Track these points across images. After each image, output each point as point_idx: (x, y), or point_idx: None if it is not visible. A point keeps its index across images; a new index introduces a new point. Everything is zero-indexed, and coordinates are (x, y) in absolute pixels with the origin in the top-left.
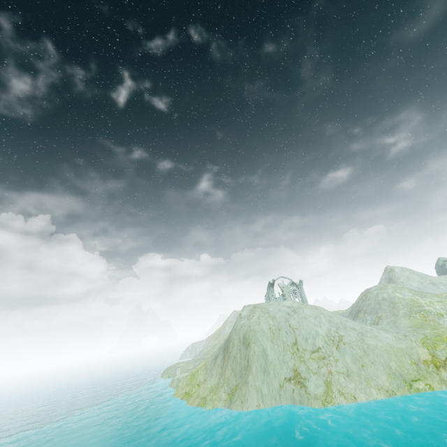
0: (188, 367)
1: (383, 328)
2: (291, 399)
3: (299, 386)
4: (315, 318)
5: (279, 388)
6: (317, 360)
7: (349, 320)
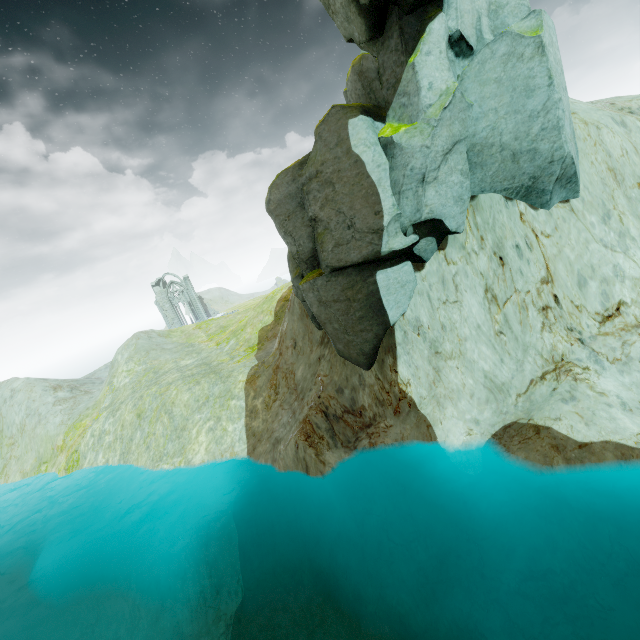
0: None
1: (93, 397)
2: None
3: None
4: (19, 405)
5: None
6: (9, 447)
7: (52, 400)
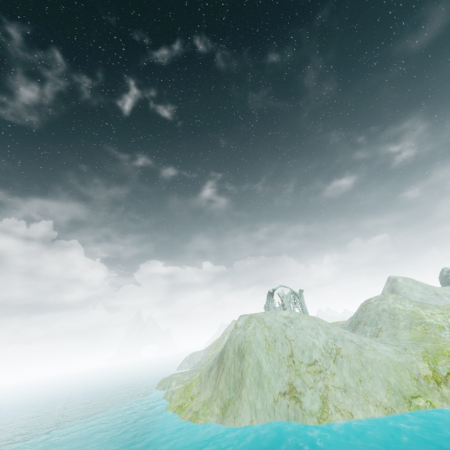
0: (184, 379)
1: (383, 341)
2: (286, 415)
3: (294, 401)
4: (312, 329)
5: (273, 403)
6: (313, 374)
7: (347, 331)
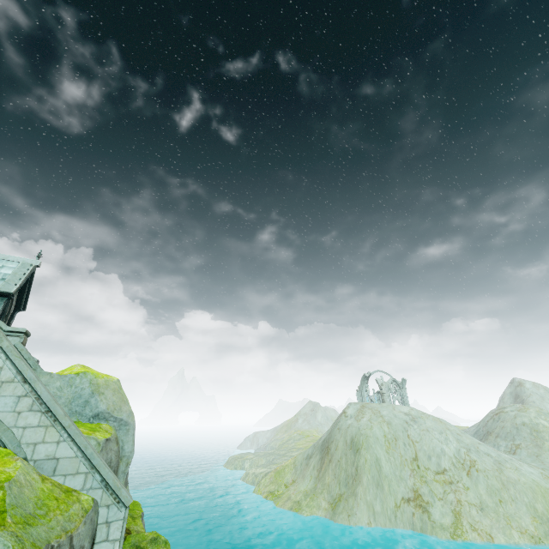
0: (259, 461)
1: (523, 460)
2: (410, 524)
3: (420, 510)
4: (440, 433)
5: (394, 508)
6: (442, 484)
7: (482, 442)
